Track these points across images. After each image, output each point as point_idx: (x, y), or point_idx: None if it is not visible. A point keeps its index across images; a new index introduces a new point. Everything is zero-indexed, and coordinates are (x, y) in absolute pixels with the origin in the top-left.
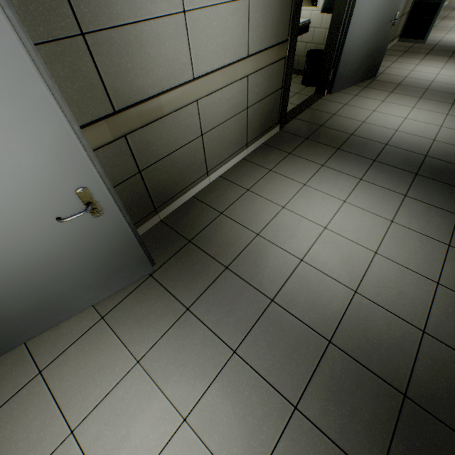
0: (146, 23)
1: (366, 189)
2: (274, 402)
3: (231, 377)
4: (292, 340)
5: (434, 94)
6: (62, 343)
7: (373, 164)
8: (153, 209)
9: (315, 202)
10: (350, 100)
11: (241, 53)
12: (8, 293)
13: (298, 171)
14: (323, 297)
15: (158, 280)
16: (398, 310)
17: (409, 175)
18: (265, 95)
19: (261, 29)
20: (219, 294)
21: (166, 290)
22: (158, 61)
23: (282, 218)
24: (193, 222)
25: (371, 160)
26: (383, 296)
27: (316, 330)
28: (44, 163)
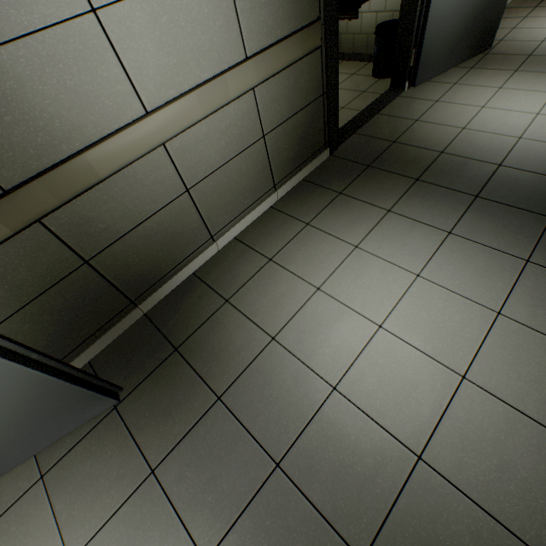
0: (18, 43)
1: (457, 251)
2: None
3: None
4: None
5: None
6: None
7: (474, 203)
8: (128, 302)
9: (369, 279)
10: (444, 93)
11: (232, 57)
12: None
13: (350, 223)
14: (361, 465)
15: (123, 416)
16: (497, 504)
17: (537, 220)
18: (294, 111)
19: (263, 11)
20: (200, 447)
21: (129, 434)
22: (66, 100)
23: (314, 309)
24: (186, 316)
25: (471, 196)
26: (470, 471)
27: (342, 534)
28: None
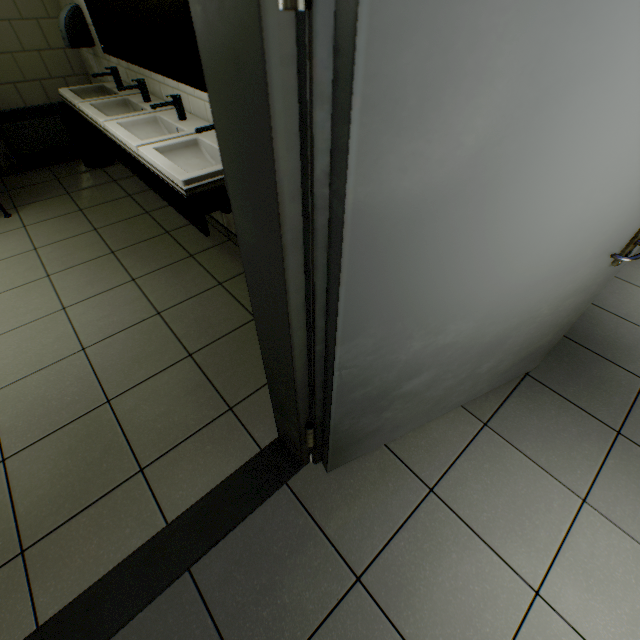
0: None
1: None
2: None
3: None
4: None
5: None
6: (441, 451)
7: None
8: None
9: None
10: None
11: None
12: (464, 359)
13: None
14: None
15: (542, 382)
16: None
17: None
18: None
19: None
20: None
21: (564, 399)
22: None
23: None
24: None
25: None
26: None
27: None
28: None
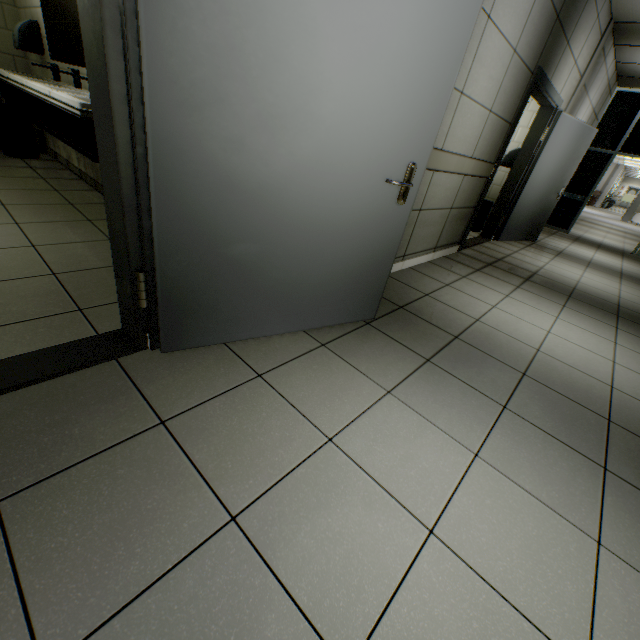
0: None
1: (574, 314)
2: (577, 459)
3: (513, 428)
4: (566, 411)
5: (598, 267)
6: (278, 355)
7: (570, 298)
8: None
9: (526, 311)
10: (518, 250)
11: (469, 153)
12: (288, 248)
13: (495, 285)
14: (579, 383)
15: (378, 329)
16: None
17: (610, 314)
18: (464, 205)
19: (485, 142)
20: (459, 356)
21: (392, 339)
22: None
23: (497, 314)
24: (397, 294)
25: (566, 295)
26: None
27: (588, 408)
28: (416, 121)
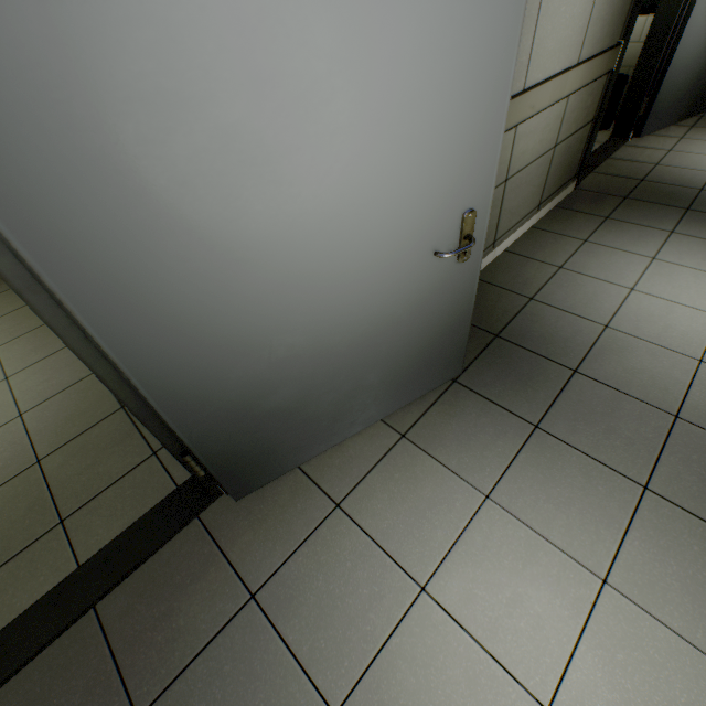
0: None
1: None
2: None
3: (657, 524)
4: None
5: None
6: (354, 467)
7: None
8: None
9: (684, 282)
10: (674, 145)
11: (572, 58)
12: (330, 372)
13: (634, 241)
14: None
15: (468, 387)
16: None
17: None
18: (575, 129)
19: (599, 23)
20: (579, 407)
21: (487, 400)
22: None
23: (637, 304)
24: (490, 310)
25: None
26: None
27: None
28: (460, 161)
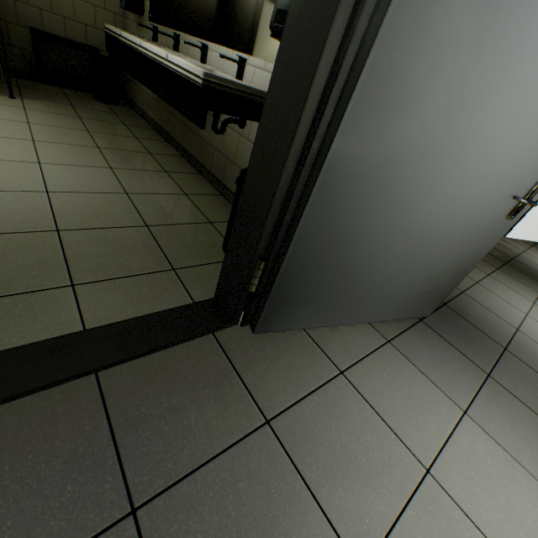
0: None
1: None
2: None
3: None
4: None
5: None
6: (352, 349)
7: None
8: None
9: None
10: (525, 249)
11: None
12: (396, 251)
13: (518, 288)
14: None
15: (432, 328)
16: None
17: None
18: None
19: None
20: (515, 374)
21: (448, 343)
22: None
23: (533, 324)
24: None
25: None
26: None
27: None
28: None
